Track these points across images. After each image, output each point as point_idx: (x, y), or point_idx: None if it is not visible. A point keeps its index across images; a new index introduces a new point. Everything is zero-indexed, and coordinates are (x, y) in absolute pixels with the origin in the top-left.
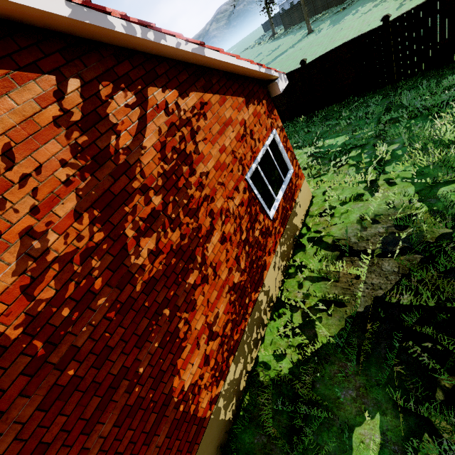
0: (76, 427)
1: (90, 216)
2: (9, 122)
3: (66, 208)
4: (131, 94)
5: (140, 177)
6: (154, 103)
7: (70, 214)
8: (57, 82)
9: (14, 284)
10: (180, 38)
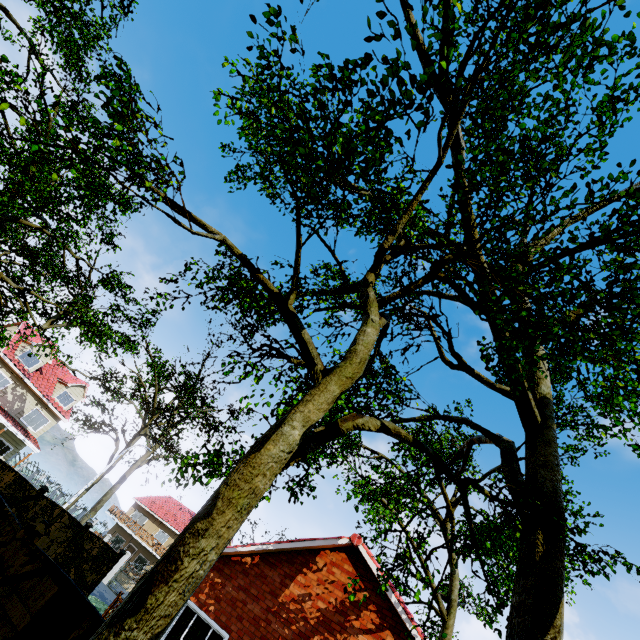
0: (242, 632)
1: (319, 615)
2: (342, 579)
3: (320, 604)
4: (378, 620)
5: (343, 637)
6: (383, 636)
7: (319, 607)
8: (363, 588)
9: (295, 595)
10: (420, 636)
